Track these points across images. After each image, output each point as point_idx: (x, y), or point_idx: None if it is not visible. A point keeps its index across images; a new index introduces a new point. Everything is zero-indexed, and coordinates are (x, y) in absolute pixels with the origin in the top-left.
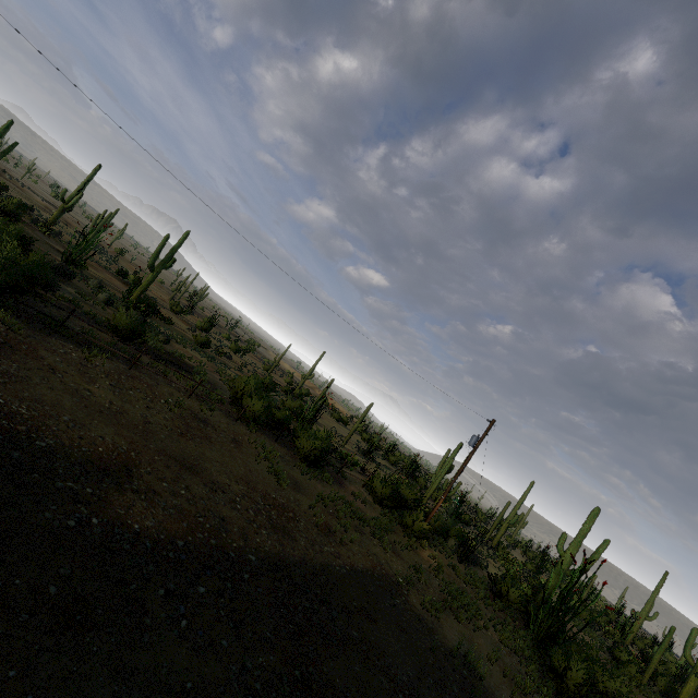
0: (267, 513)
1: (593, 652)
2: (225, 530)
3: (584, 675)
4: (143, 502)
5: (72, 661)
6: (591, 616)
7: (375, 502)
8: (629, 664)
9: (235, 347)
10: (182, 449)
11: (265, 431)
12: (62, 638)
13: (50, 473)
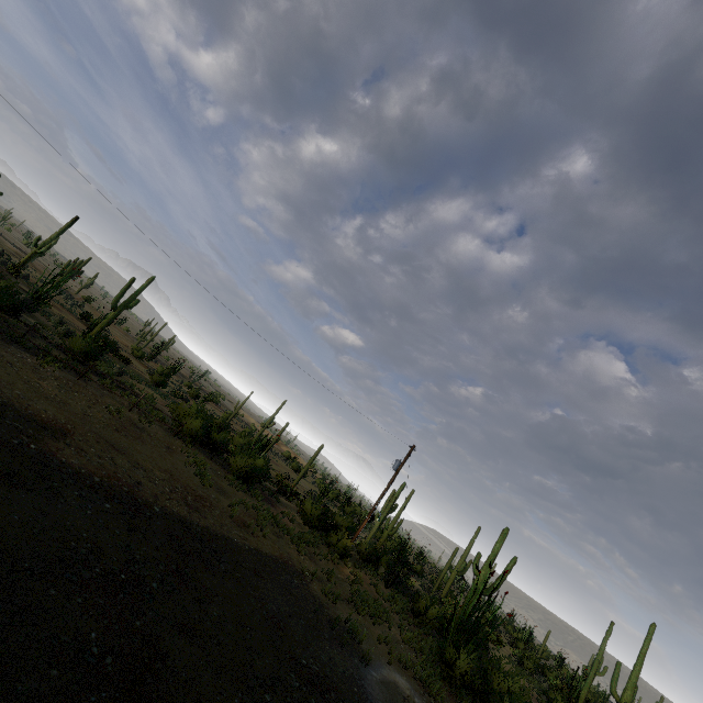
0: (184, 495)
1: (501, 666)
2: (138, 488)
3: (471, 664)
4: (72, 451)
5: (8, 494)
6: (535, 665)
7: (306, 524)
8: (558, 701)
9: (194, 393)
10: (114, 438)
11: (203, 451)
12: (3, 484)
13: (3, 415)
